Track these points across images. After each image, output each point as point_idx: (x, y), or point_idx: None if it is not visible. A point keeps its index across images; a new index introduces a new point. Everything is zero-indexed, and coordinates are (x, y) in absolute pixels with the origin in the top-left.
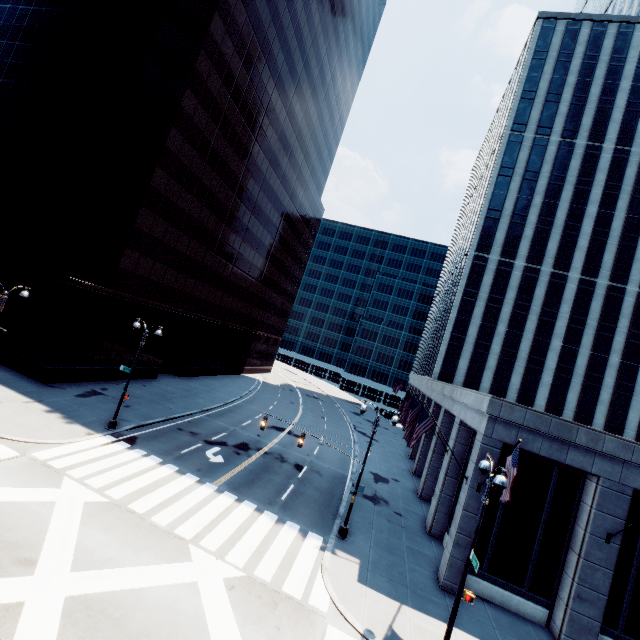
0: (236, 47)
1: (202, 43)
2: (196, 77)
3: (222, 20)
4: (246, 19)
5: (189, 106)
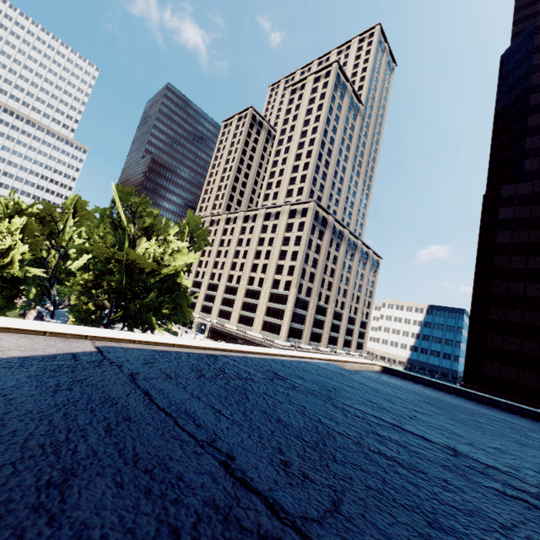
0: (533, 203)
1: (496, 229)
2: (500, 247)
3: (508, 206)
4: (534, 183)
5: (502, 263)
